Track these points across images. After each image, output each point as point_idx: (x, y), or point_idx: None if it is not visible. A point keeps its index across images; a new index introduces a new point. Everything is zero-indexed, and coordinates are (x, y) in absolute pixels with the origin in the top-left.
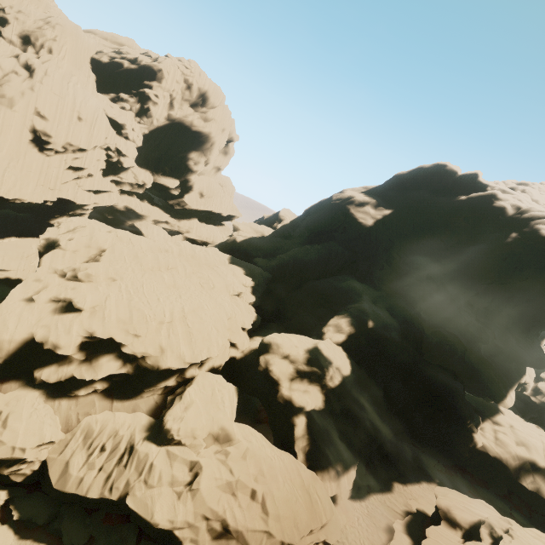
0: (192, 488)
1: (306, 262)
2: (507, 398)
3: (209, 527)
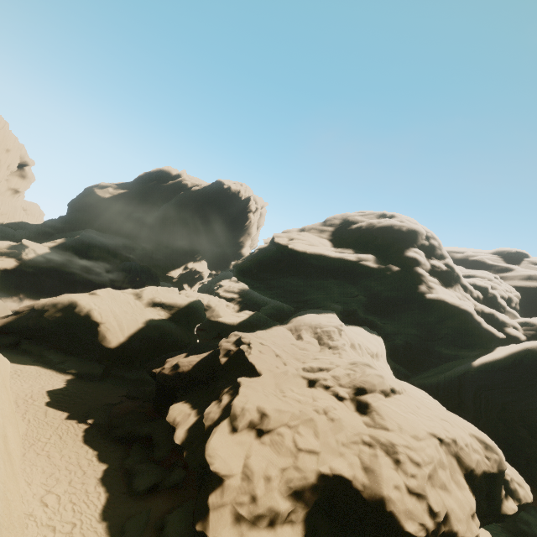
0: None
1: (56, 223)
2: (173, 271)
3: None
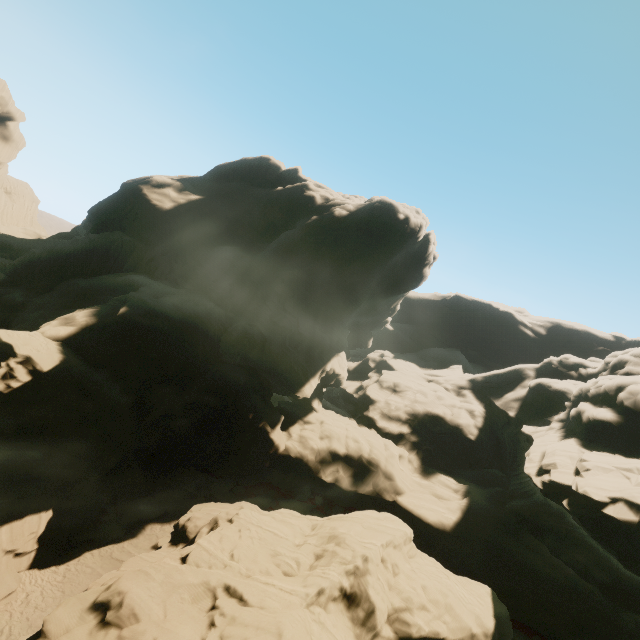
0: None
1: (68, 254)
2: (307, 386)
3: None
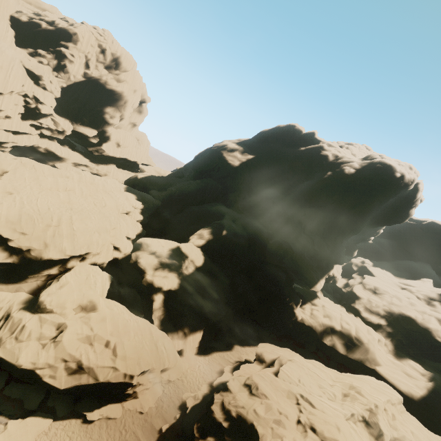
0: (55, 340)
1: (188, 192)
2: (318, 284)
3: (66, 367)
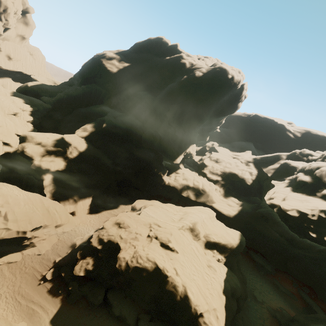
0: None
1: (75, 96)
2: (178, 158)
3: None
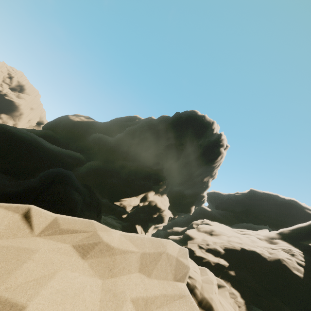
0: None
1: None
2: (126, 199)
3: None
